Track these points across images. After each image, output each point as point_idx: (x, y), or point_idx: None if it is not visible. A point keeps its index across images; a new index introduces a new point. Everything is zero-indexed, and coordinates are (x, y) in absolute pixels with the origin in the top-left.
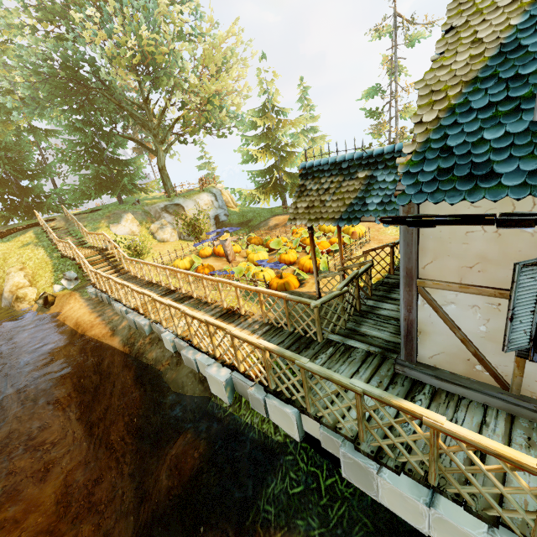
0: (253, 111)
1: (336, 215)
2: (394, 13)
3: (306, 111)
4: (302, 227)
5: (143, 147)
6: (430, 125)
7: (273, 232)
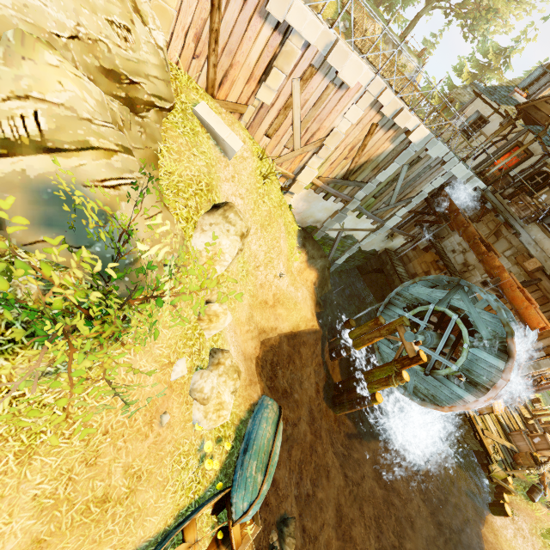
0: (497, 45)
1: (463, 102)
2: None
3: None
4: None
5: None
6: (501, 85)
7: None
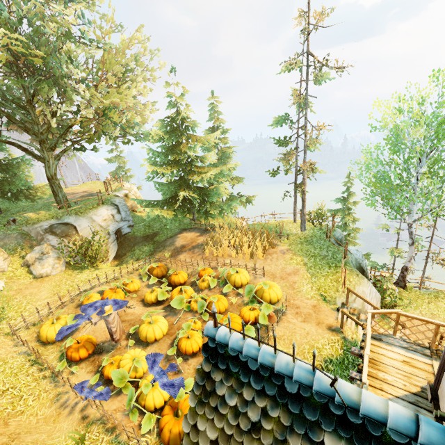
0: (161, 125)
1: None
2: (307, 52)
3: (216, 123)
4: (210, 268)
5: (27, 152)
6: None
7: (179, 256)
